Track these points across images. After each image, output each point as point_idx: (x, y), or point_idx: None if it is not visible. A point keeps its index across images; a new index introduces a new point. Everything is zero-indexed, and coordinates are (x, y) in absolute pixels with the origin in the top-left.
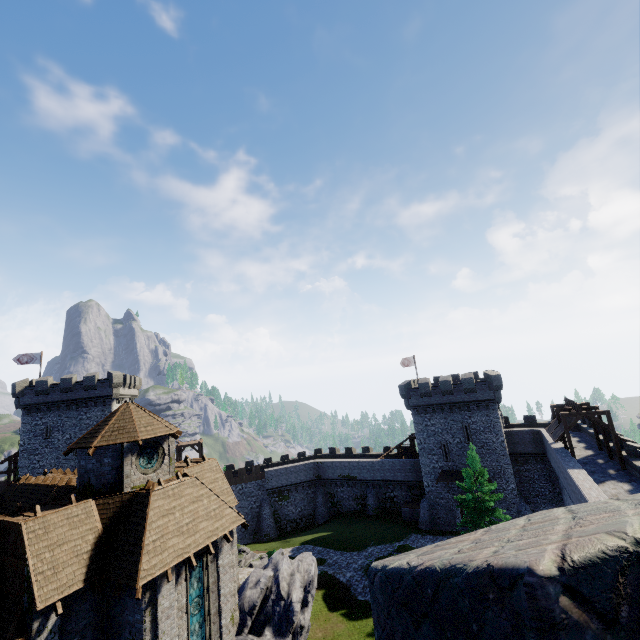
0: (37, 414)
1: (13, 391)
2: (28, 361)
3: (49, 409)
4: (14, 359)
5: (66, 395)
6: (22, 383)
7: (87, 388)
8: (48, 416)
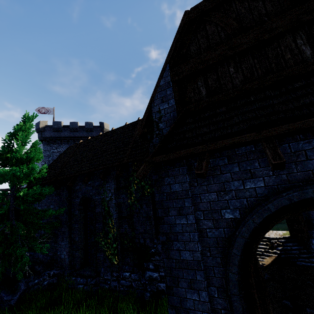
0: (53, 145)
1: (37, 127)
2: (45, 112)
3: (61, 142)
4: (36, 109)
5: (73, 133)
6: (43, 122)
7: (87, 130)
8: (61, 147)
